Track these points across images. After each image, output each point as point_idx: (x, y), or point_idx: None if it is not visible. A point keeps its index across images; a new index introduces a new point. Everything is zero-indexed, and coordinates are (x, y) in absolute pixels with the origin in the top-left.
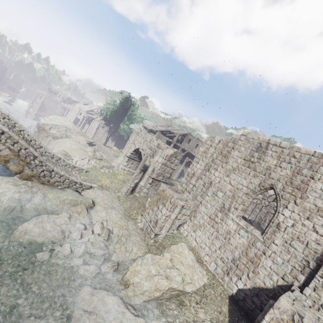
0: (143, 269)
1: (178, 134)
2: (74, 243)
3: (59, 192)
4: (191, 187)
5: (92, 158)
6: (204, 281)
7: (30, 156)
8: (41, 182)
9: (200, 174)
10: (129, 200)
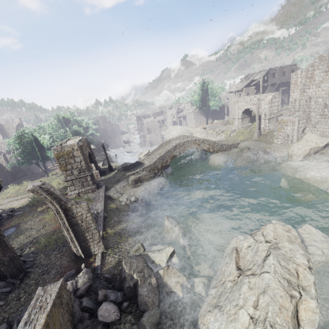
0: (294, 148)
1: (261, 77)
2: (257, 158)
3: (231, 150)
4: (298, 108)
5: (217, 134)
6: (328, 140)
7: (213, 143)
8: (221, 151)
9: (299, 97)
10: (262, 137)
